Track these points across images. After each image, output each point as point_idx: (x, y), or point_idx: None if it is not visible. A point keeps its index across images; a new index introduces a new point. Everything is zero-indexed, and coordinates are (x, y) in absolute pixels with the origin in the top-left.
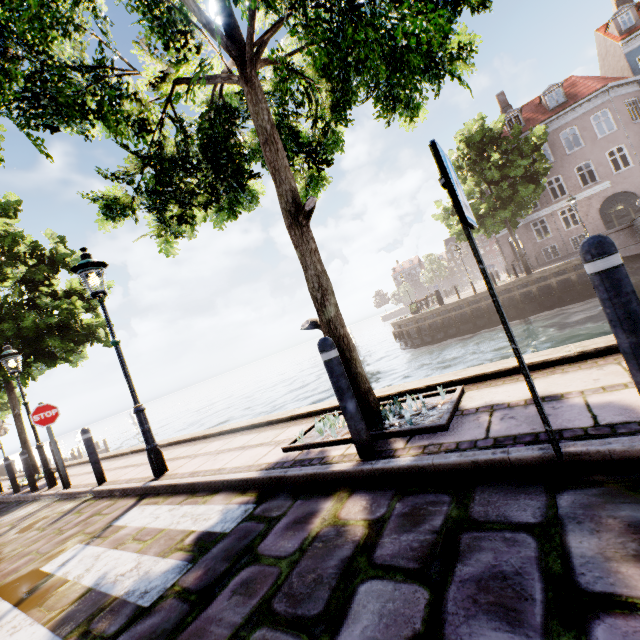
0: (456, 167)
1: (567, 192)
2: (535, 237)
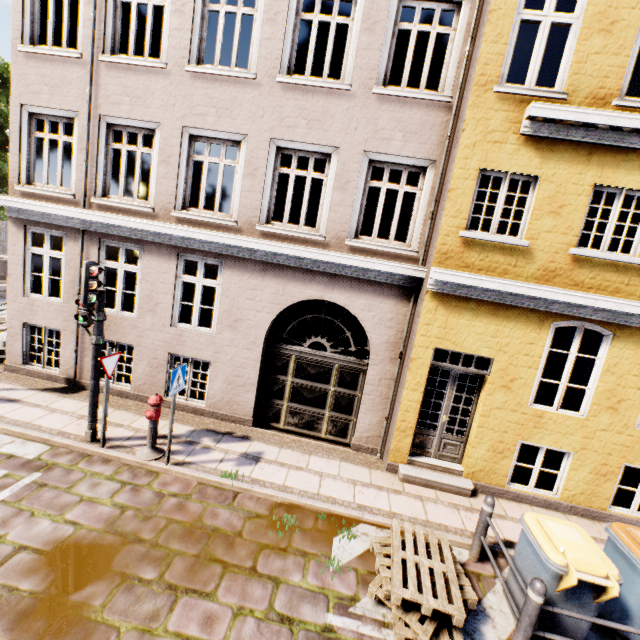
0: None
1: None
2: None
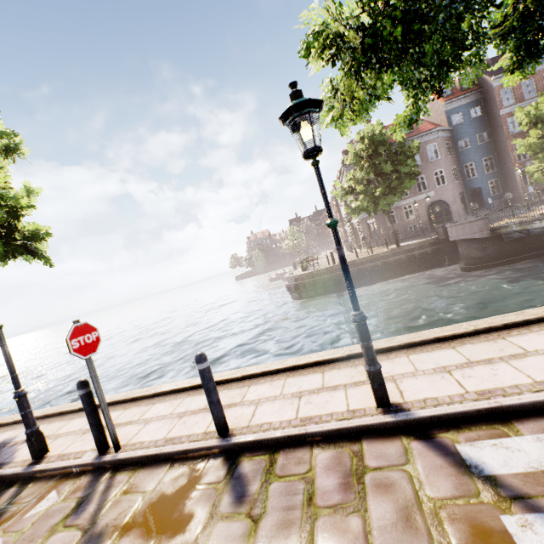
0: (358, 156)
1: (409, 194)
2: (387, 222)
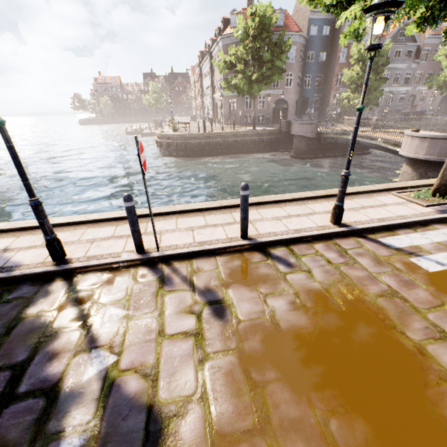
0: (247, 33)
1: None
2: (245, 106)
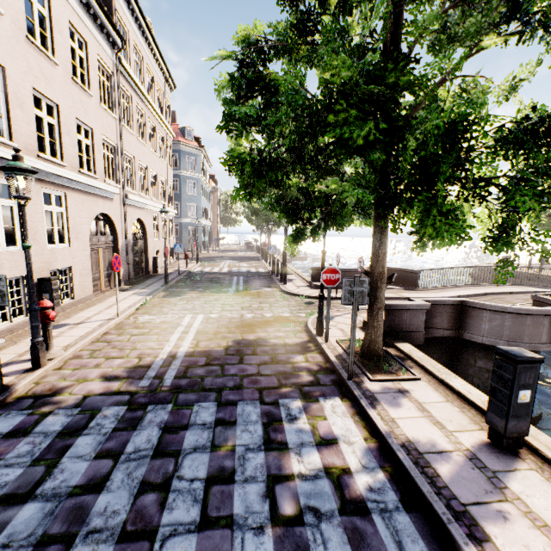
0: None
1: None
2: None
